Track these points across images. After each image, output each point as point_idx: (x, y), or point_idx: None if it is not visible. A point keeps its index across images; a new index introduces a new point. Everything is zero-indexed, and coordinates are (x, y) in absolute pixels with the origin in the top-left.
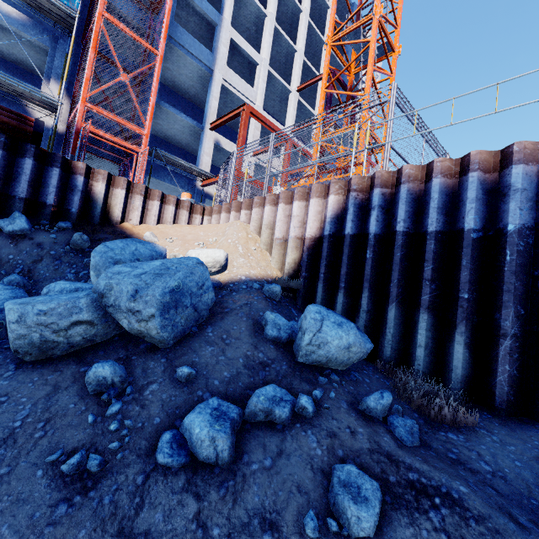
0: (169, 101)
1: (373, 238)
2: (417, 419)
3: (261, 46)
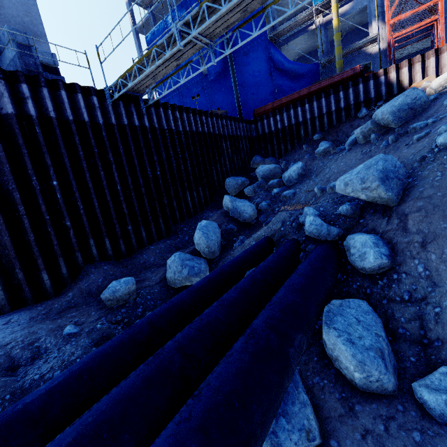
0: None
1: None
2: None
3: None
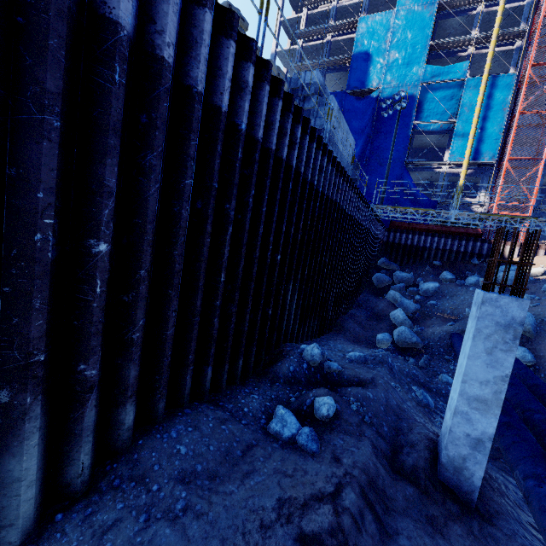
0: None
1: None
2: None
3: None
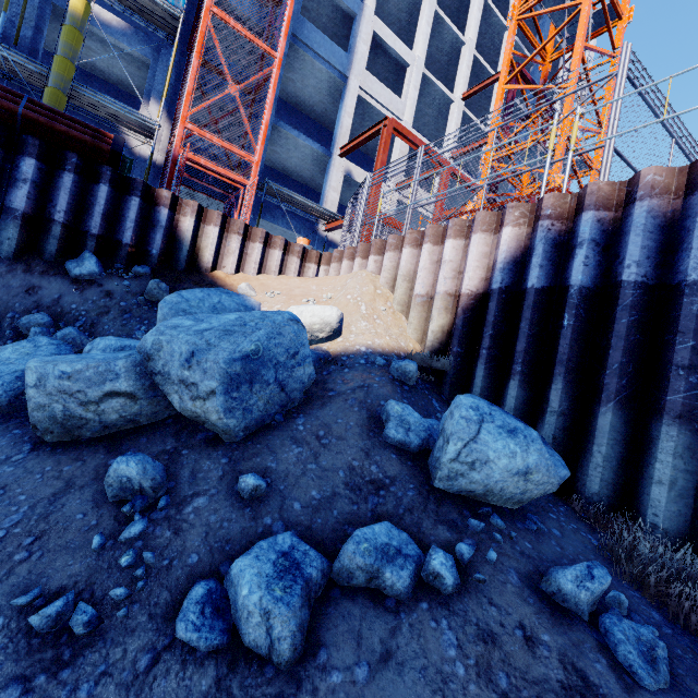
0: (291, 123)
1: (577, 294)
2: (658, 626)
3: (414, 40)
